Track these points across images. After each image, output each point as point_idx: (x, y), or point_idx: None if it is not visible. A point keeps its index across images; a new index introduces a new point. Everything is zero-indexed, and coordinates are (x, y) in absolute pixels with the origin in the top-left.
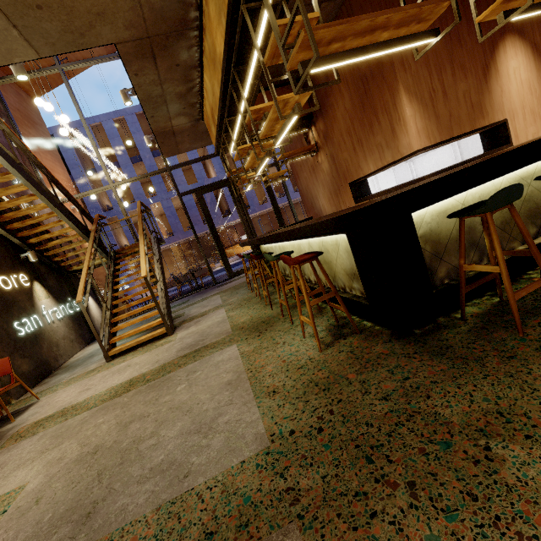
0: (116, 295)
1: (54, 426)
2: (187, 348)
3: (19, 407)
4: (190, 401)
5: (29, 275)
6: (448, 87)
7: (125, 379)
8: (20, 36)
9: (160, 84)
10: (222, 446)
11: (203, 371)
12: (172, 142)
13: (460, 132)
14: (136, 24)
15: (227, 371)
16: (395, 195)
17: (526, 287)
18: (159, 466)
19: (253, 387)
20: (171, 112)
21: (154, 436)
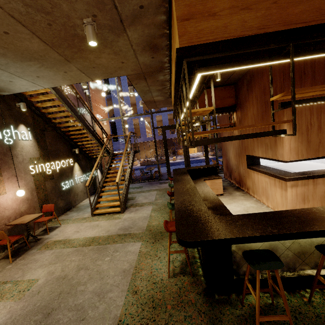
0: (106, 180)
1: (59, 249)
2: (123, 230)
3: (54, 225)
4: (106, 271)
5: (74, 159)
6: (324, 123)
7: (92, 235)
8: (85, 75)
9: (148, 86)
10: (101, 312)
11: (120, 253)
12: (153, 104)
13: (324, 154)
14: (137, 69)
15: (128, 261)
16: (206, 240)
17: (269, 317)
18: (78, 305)
19: (130, 282)
20: (153, 95)
21: (84, 285)
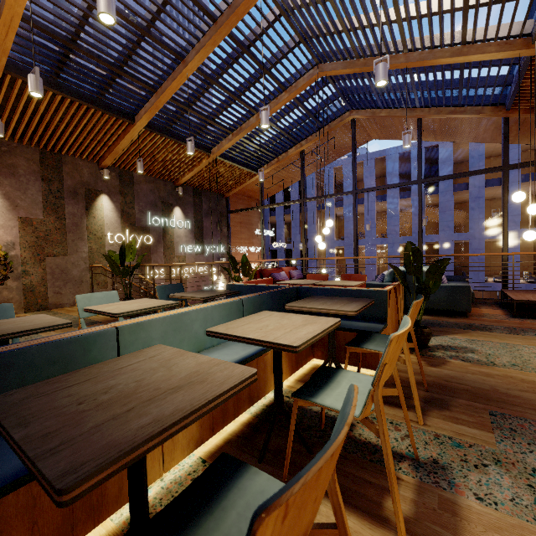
0: None
1: None
2: None
3: None
4: None
5: None
6: None
7: None
8: None
9: None
10: None
11: None
12: None
13: None
14: None
15: None
16: None
17: None
18: None
19: None
20: None
21: None
